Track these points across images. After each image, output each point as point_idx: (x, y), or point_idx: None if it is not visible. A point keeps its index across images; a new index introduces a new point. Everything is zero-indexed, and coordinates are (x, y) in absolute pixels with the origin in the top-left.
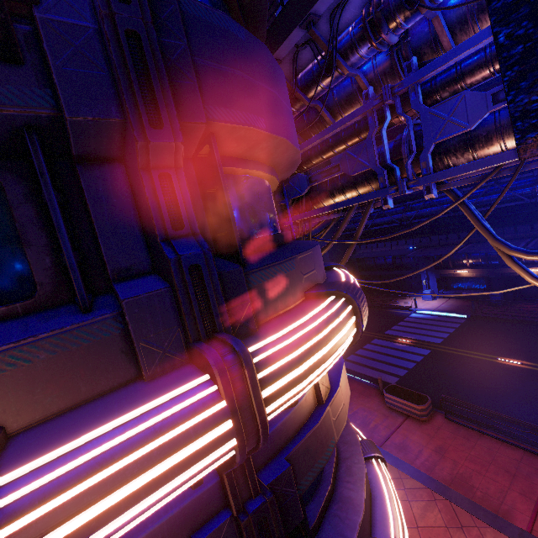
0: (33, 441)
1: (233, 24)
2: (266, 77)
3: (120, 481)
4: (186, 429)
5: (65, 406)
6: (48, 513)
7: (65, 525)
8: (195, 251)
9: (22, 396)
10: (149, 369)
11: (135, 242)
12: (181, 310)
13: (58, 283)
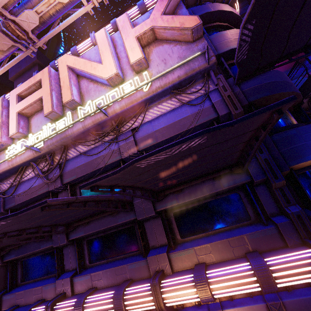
0: (266, 255)
1: (289, 132)
2: (309, 137)
3: (293, 268)
4: (309, 262)
5: (268, 249)
6: (279, 268)
7: (283, 272)
8: (297, 210)
9: (259, 244)
10: (290, 244)
11: (273, 205)
12: (296, 228)
13: (255, 217)
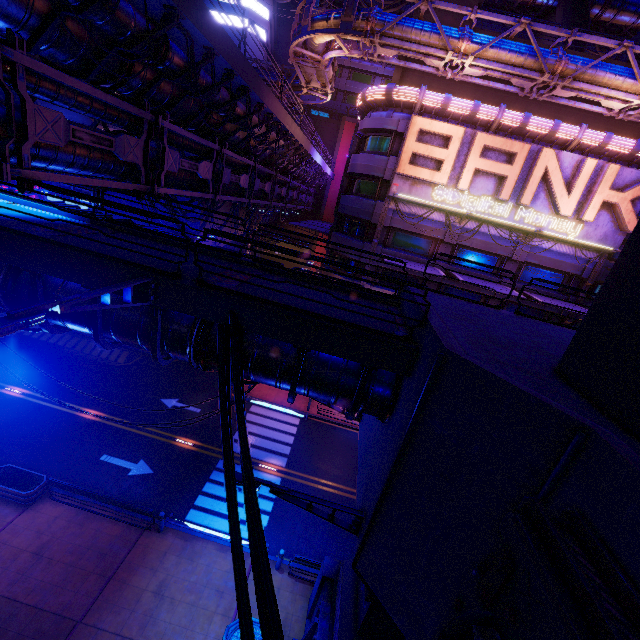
0: None
1: None
2: None
3: None
4: None
5: None
6: None
7: None
8: None
9: None
10: None
11: None
12: None
13: None
